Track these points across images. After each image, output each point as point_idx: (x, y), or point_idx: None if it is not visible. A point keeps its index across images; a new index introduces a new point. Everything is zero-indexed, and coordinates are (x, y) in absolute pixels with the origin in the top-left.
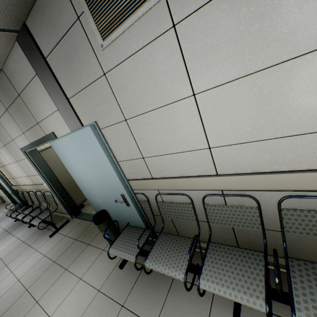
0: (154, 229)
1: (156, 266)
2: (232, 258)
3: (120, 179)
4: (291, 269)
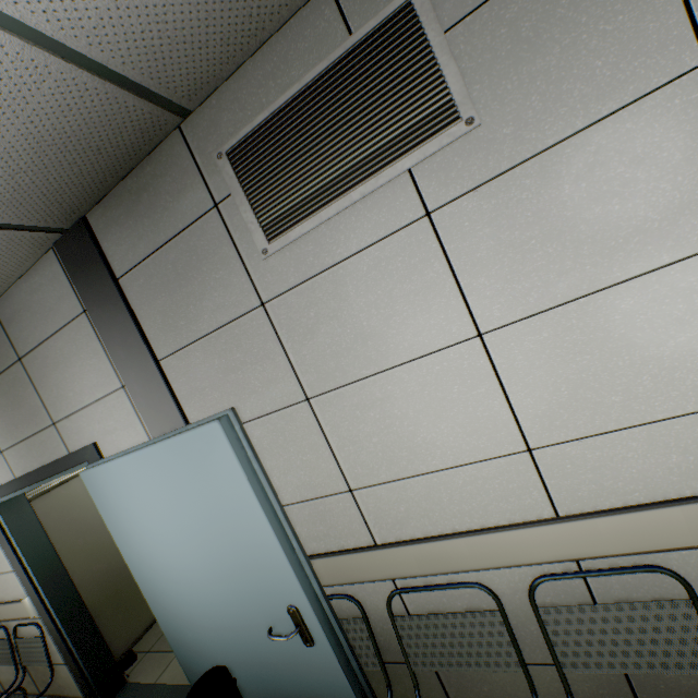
0: None
1: None
2: None
3: (289, 560)
4: None
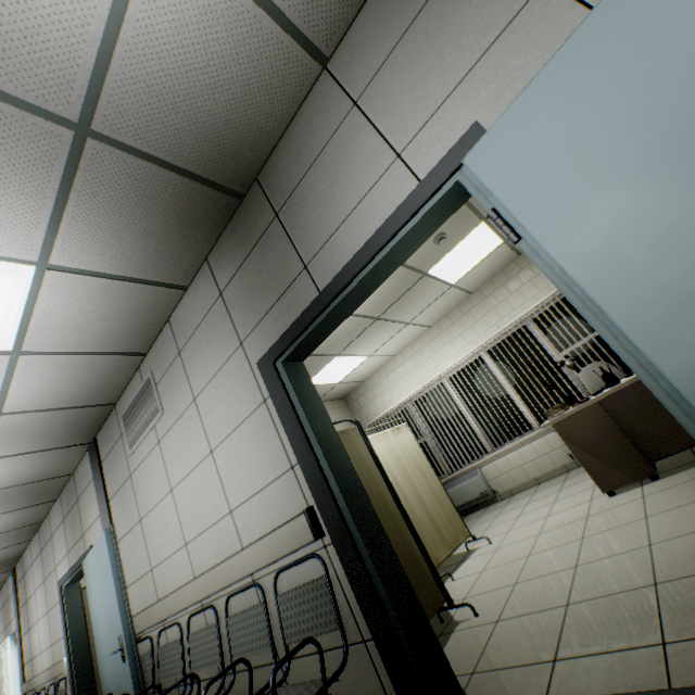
0: None
1: None
2: None
3: (120, 605)
4: None
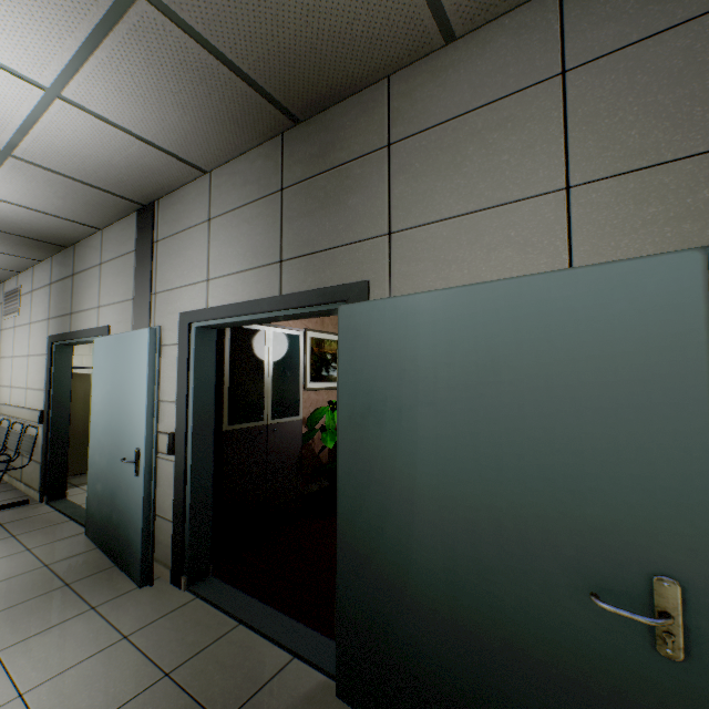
0: None
1: None
2: None
3: None
4: None
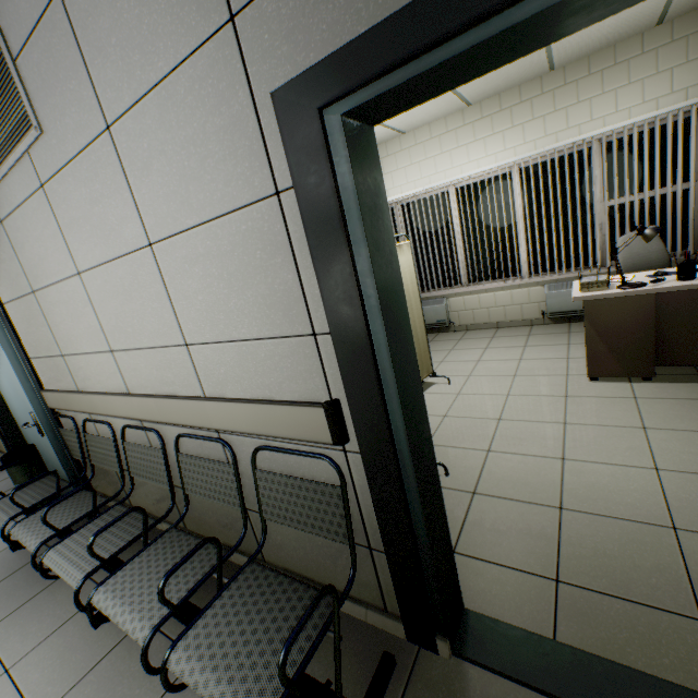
0: (106, 490)
1: (21, 533)
2: (116, 525)
3: (23, 385)
4: (158, 541)
